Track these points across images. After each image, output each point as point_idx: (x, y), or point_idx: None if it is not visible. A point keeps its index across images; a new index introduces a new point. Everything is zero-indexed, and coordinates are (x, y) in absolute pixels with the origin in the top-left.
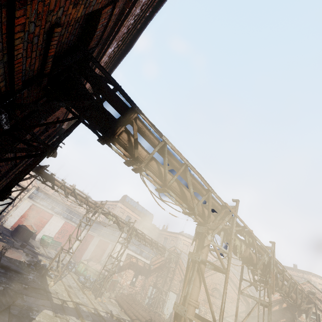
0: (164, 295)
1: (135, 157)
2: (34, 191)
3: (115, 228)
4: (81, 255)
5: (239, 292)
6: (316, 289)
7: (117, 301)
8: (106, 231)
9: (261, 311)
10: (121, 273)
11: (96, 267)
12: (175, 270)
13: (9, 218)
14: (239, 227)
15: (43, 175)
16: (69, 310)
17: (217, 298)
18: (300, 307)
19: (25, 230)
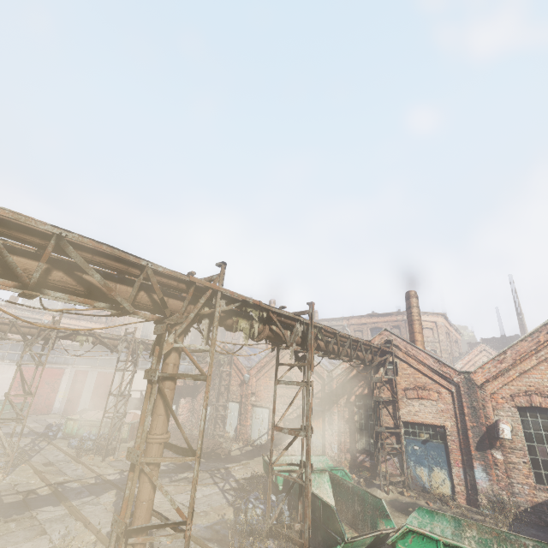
0: (222, 410)
1: None
2: None
3: (102, 351)
4: (75, 406)
5: (276, 382)
6: (394, 335)
7: None
8: (106, 356)
9: (338, 383)
10: None
11: (98, 417)
12: (231, 374)
13: None
14: (235, 303)
15: None
16: (39, 501)
17: (288, 388)
18: (372, 364)
19: None
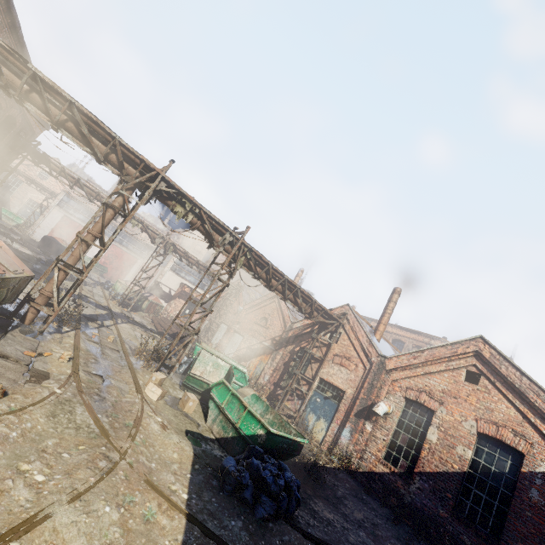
0: (216, 327)
1: (4, 85)
2: (64, 198)
3: (145, 238)
4: None
5: (205, 272)
6: (351, 311)
7: (152, 319)
8: (161, 257)
9: (294, 334)
10: (171, 303)
11: (134, 288)
12: (233, 304)
13: (37, 229)
14: (173, 189)
15: (33, 154)
16: None
17: (262, 326)
18: (311, 318)
19: (55, 243)
